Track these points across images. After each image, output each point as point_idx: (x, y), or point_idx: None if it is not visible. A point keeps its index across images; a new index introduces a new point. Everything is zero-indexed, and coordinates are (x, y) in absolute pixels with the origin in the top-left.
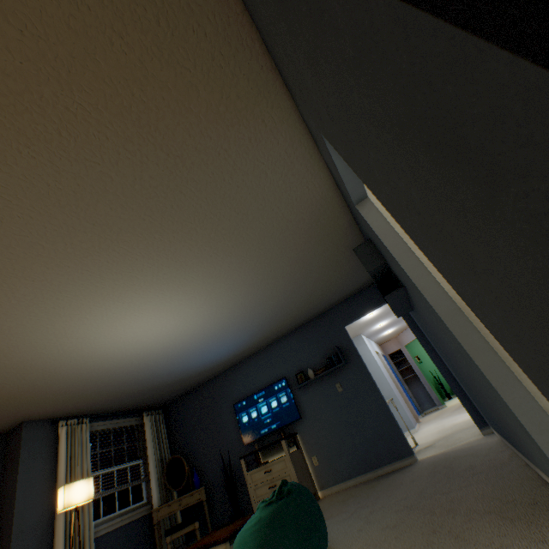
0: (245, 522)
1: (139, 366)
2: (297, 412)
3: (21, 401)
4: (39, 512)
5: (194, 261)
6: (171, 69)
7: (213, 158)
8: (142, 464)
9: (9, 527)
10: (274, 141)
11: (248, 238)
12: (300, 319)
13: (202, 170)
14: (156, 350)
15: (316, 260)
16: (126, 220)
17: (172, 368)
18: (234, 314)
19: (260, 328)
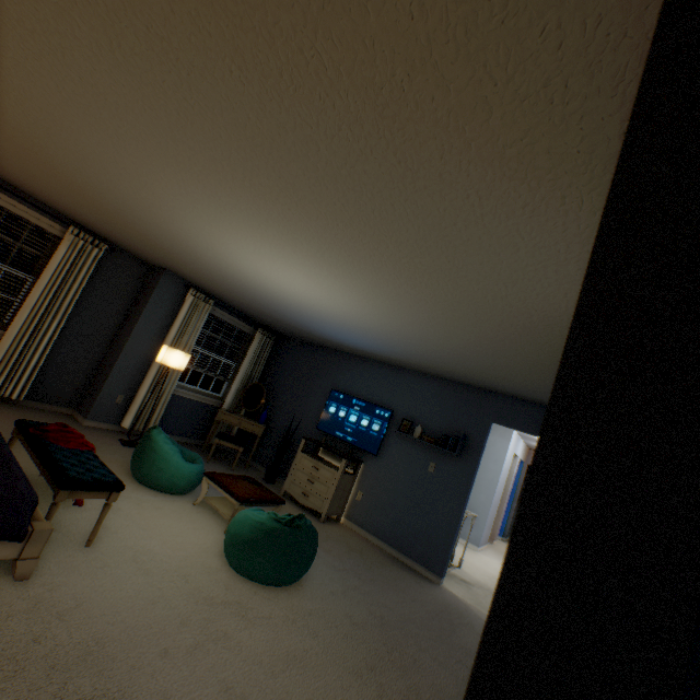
0: (262, 500)
1: (271, 299)
2: (377, 448)
3: (168, 256)
4: (146, 347)
5: (368, 266)
6: (468, 68)
7: (456, 195)
8: (234, 368)
9: (124, 342)
10: (560, 226)
11: (444, 287)
12: (453, 376)
13: (432, 199)
14: (292, 300)
15: (514, 352)
16: (315, 193)
17: (300, 319)
18: (384, 327)
19: (403, 353)
